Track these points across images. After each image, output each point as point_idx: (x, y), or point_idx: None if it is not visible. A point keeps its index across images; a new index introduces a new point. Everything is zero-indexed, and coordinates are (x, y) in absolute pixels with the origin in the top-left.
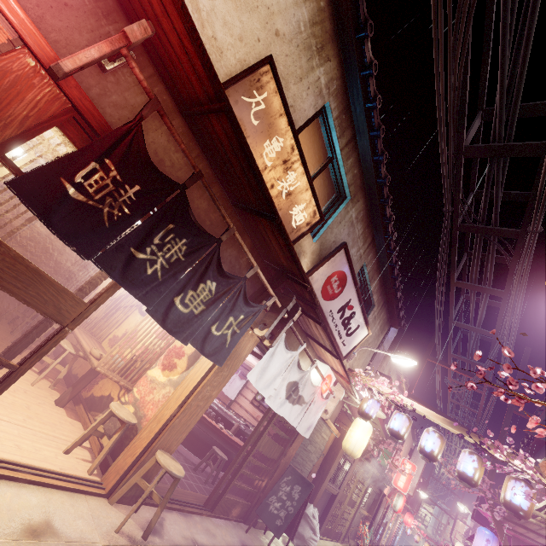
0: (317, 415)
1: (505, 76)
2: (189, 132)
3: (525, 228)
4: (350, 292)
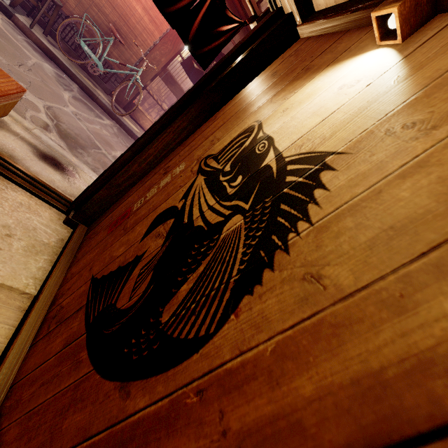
0: None
1: None
2: (242, 31)
3: None
4: None
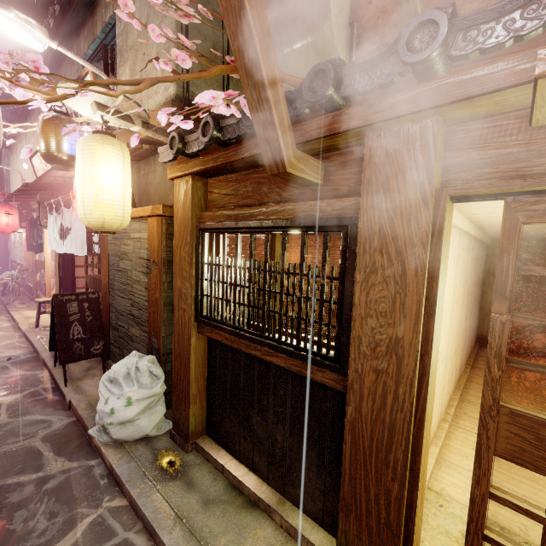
0: (82, 226)
1: None
2: None
3: None
4: None
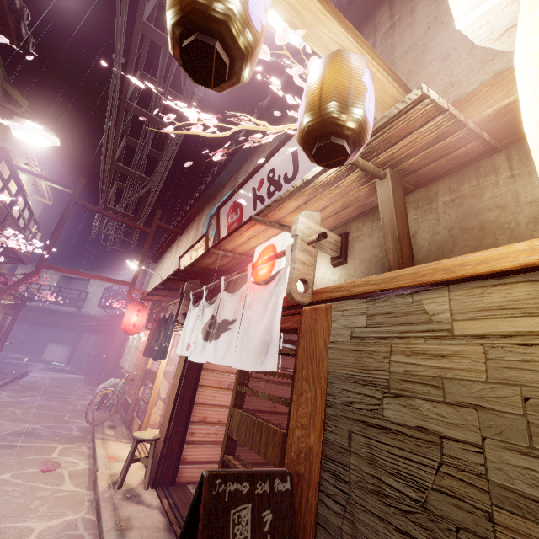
0: (269, 313)
1: (147, 145)
2: None
3: (135, 38)
4: (248, 191)
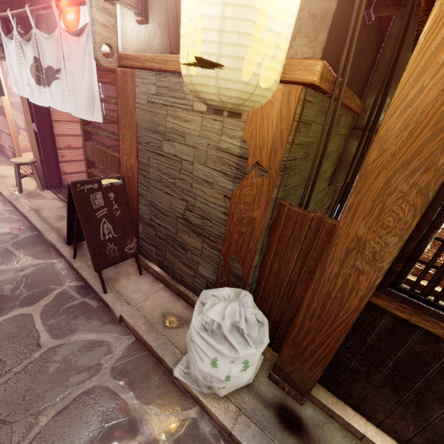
0: (87, 71)
1: None
2: None
3: None
4: None
